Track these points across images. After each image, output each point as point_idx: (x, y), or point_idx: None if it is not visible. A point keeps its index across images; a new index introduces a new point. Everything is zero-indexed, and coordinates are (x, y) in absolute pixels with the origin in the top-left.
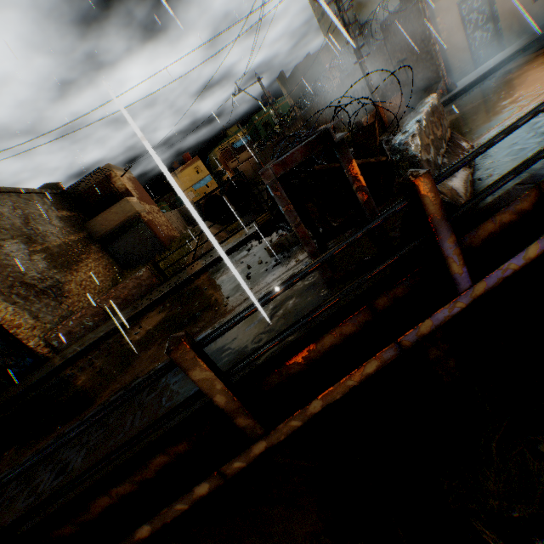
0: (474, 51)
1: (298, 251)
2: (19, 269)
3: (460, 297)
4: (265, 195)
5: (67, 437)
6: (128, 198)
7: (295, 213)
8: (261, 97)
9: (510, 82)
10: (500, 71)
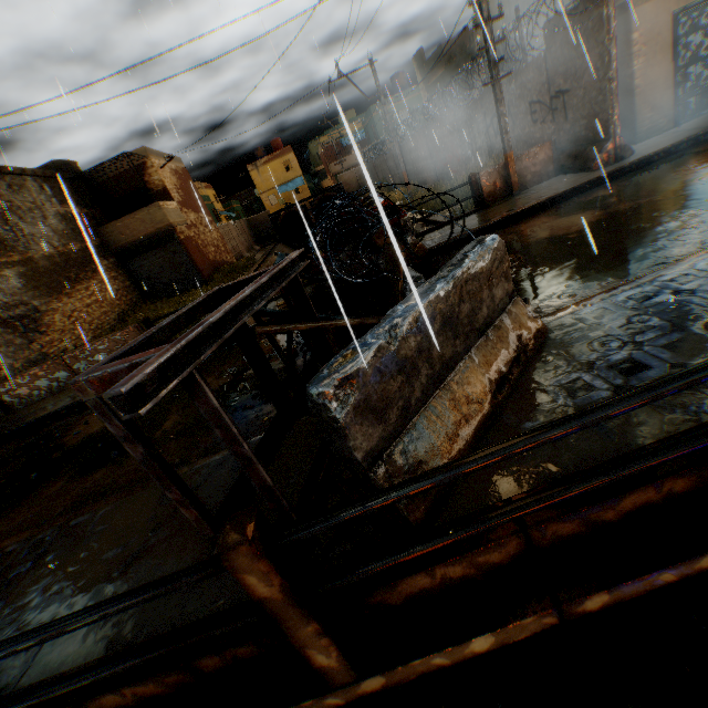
0: (681, 96)
1: None
2: None
3: (334, 691)
4: None
5: None
6: (162, 203)
7: (141, 449)
8: (390, 78)
9: (696, 182)
10: (702, 146)
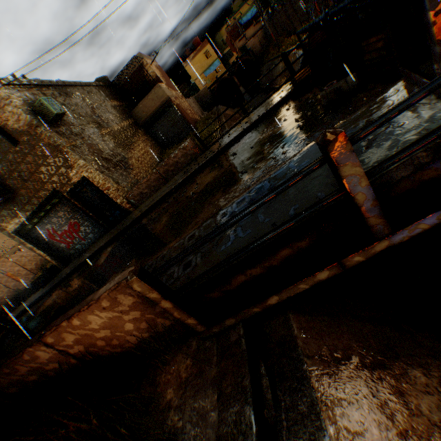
0: None
1: (360, 93)
2: (98, 147)
3: None
4: (275, 70)
5: (227, 224)
6: (160, 84)
7: None
8: None
9: None
10: None
